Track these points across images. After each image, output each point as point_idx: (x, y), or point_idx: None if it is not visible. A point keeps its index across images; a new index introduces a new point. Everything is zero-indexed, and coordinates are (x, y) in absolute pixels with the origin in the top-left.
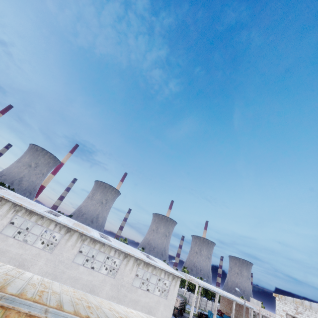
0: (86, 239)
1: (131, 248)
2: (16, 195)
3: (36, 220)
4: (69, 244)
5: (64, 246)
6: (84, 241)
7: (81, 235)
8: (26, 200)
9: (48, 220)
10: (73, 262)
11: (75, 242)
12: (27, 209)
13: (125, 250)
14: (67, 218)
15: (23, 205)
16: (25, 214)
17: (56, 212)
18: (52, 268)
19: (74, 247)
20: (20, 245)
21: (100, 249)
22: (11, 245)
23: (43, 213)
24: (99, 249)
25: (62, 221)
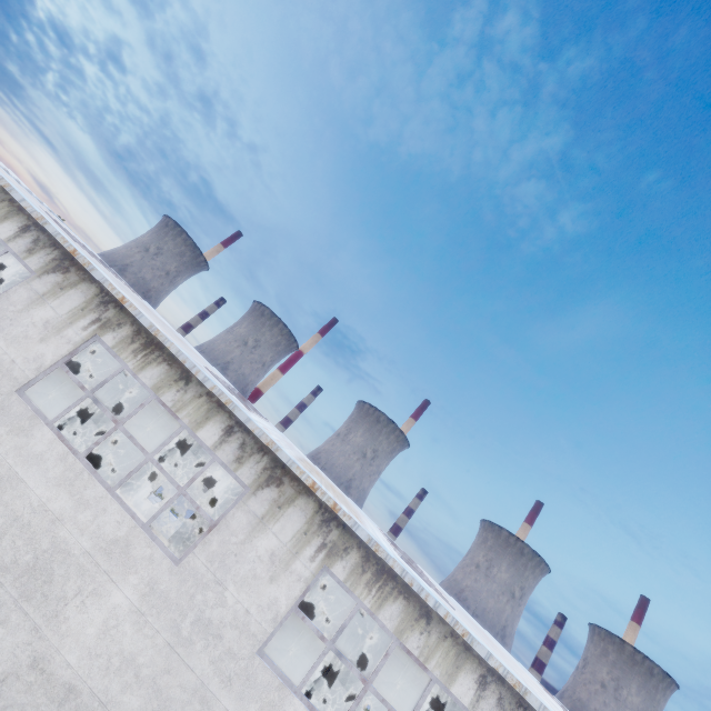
0: (344, 551)
1: (505, 652)
2: (157, 314)
3: (160, 383)
4: (262, 547)
5: (238, 549)
6: (332, 555)
7: (323, 520)
8: (174, 332)
9: (204, 398)
10: (262, 657)
11: (290, 547)
12: (141, 328)
13: (542, 703)
14: (285, 438)
15: (127, 303)
16: (127, 345)
17: (254, 406)
18: (162, 646)
19: (283, 573)
20: (66, 470)
21: (404, 636)
22: (34, 459)
23: (195, 363)
24: (396, 633)
25: (256, 423)
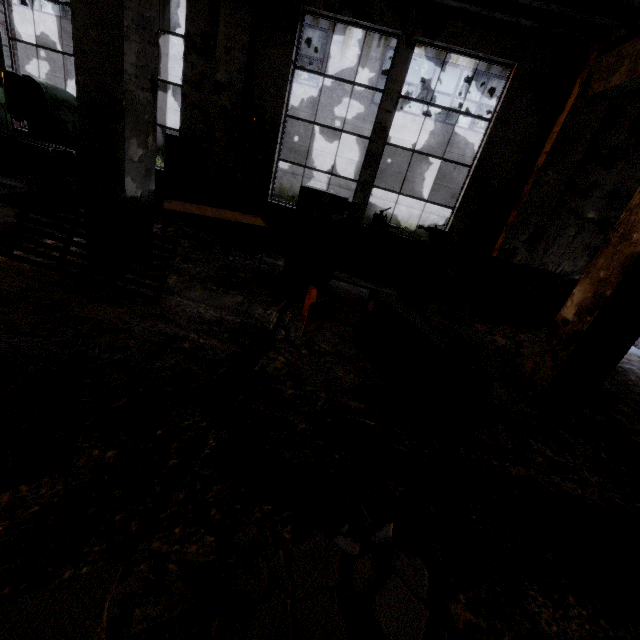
0: None
1: None
2: None
3: (437, 51)
4: None
5: None
6: None
7: None
8: None
9: None
10: None
11: None
12: None
13: None
14: None
15: None
16: None
17: None
18: None
19: None
20: (418, 125)
21: None
22: (401, 129)
23: None
24: None
25: None
